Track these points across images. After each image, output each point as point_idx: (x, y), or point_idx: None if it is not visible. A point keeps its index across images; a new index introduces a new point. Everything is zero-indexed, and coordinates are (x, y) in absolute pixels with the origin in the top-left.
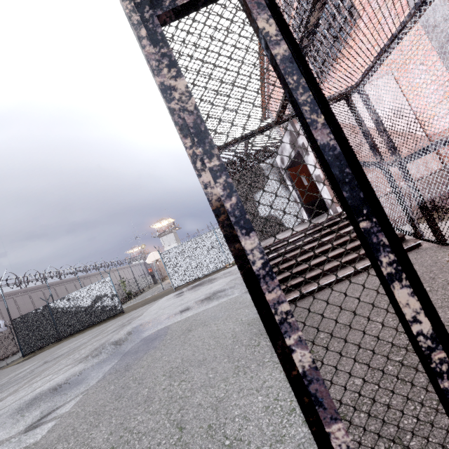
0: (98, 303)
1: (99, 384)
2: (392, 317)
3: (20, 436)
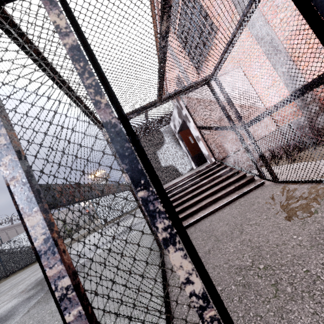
0: None
1: (22, 319)
2: (240, 242)
3: None
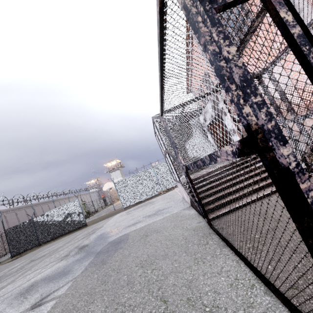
0: (68, 218)
1: (84, 273)
2: None
3: (28, 311)
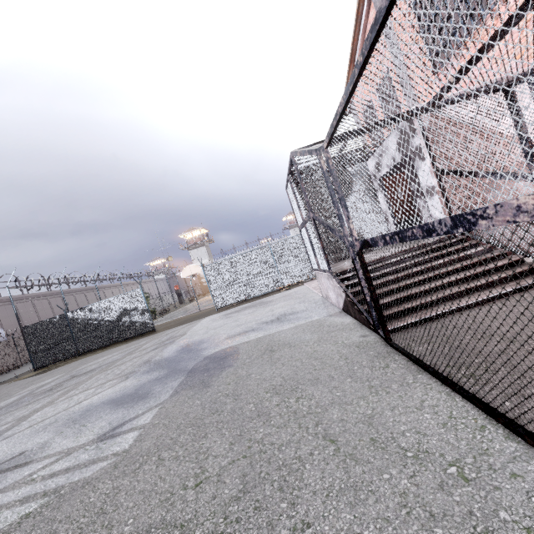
0: (126, 317)
1: (176, 398)
2: None
3: (96, 444)
